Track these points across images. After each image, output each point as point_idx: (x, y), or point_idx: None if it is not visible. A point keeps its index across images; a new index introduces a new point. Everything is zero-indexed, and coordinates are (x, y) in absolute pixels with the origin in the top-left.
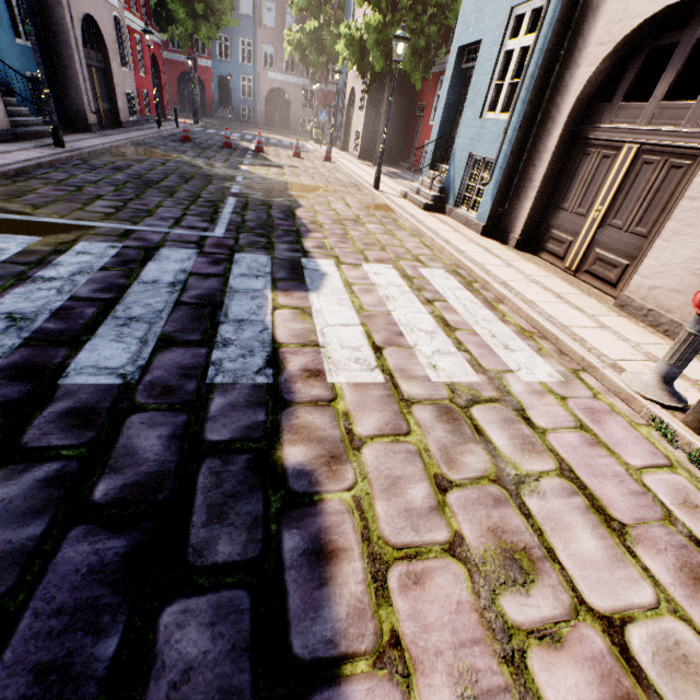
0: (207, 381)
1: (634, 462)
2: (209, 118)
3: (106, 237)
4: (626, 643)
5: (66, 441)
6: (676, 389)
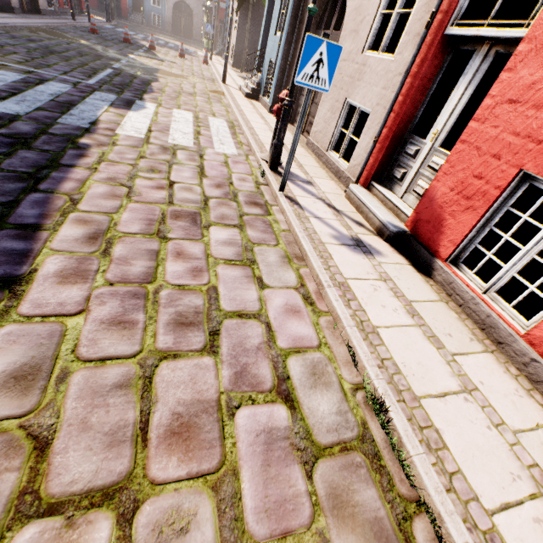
0: (57, 121)
1: (236, 171)
2: (124, 20)
3: (17, 71)
4: (174, 184)
5: None
6: (282, 161)
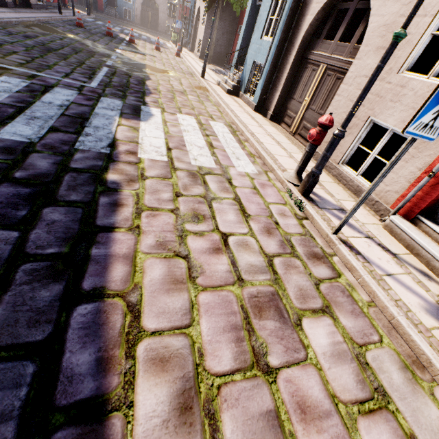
0: (75, 147)
1: (270, 201)
2: (99, 13)
3: (20, 76)
4: (227, 239)
5: (0, 157)
6: None
